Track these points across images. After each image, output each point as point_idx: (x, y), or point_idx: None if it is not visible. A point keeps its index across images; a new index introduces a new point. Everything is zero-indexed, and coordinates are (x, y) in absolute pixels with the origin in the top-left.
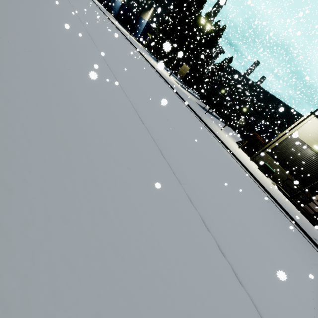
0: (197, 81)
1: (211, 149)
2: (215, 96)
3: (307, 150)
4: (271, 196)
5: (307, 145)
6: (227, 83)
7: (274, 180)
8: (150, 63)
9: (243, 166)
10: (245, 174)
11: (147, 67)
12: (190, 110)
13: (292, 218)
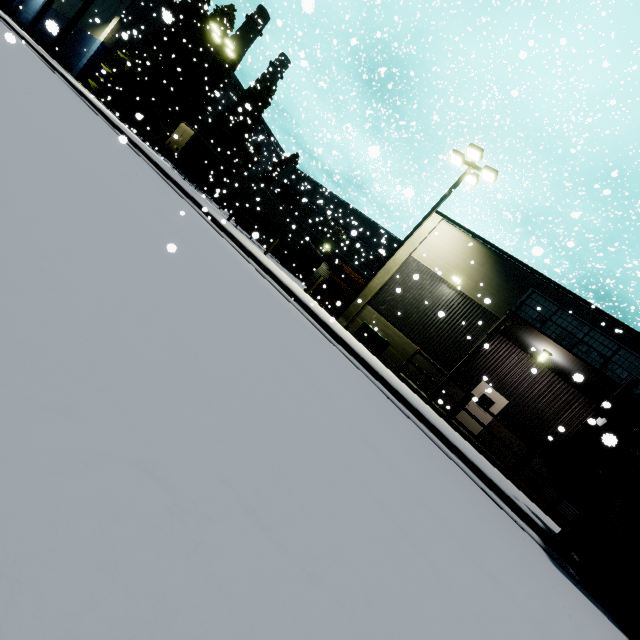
0: (219, 170)
1: (137, 188)
2: (253, 192)
3: (443, 289)
4: (378, 377)
5: (440, 278)
6: (292, 198)
7: (389, 365)
8: (59, 72)
9: (297, 302)
10: (294, 313)
11: (26, 52)
12: (150, 165)
13: (445, 438)
